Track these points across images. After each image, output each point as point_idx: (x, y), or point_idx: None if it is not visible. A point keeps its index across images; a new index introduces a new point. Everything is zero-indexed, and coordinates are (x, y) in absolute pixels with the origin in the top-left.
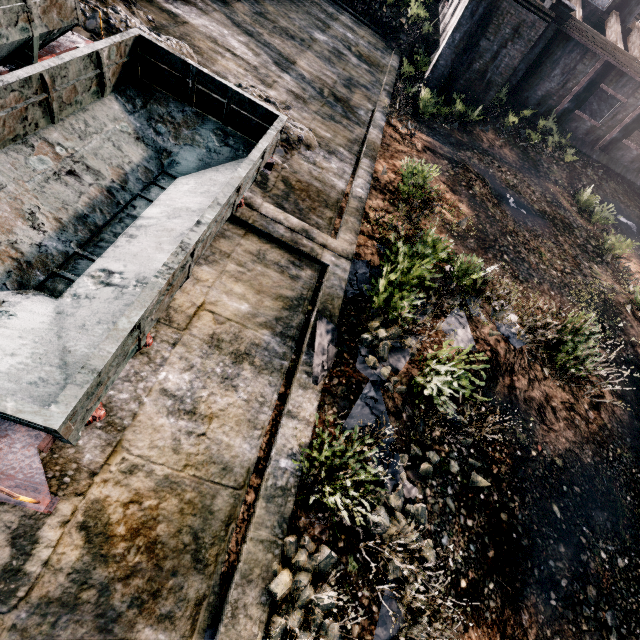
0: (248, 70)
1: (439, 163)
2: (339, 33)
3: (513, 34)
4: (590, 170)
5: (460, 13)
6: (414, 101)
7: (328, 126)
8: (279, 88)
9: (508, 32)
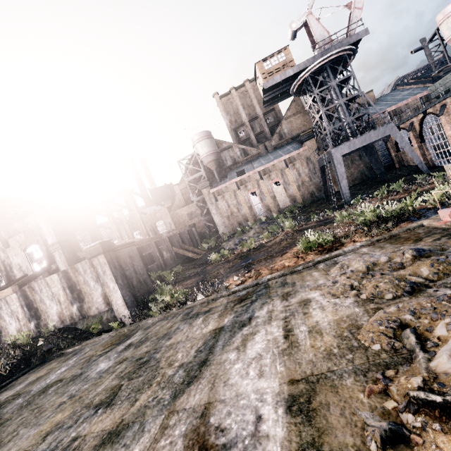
0: (303, 313)
1: (260, 265)
2: (66, 372)
3: (131, 259)
4: (182, 267)
5: (107, 275)
6: (168, 308)
7: (301, 279)
8: (295, 300)
9: (129, 260)
